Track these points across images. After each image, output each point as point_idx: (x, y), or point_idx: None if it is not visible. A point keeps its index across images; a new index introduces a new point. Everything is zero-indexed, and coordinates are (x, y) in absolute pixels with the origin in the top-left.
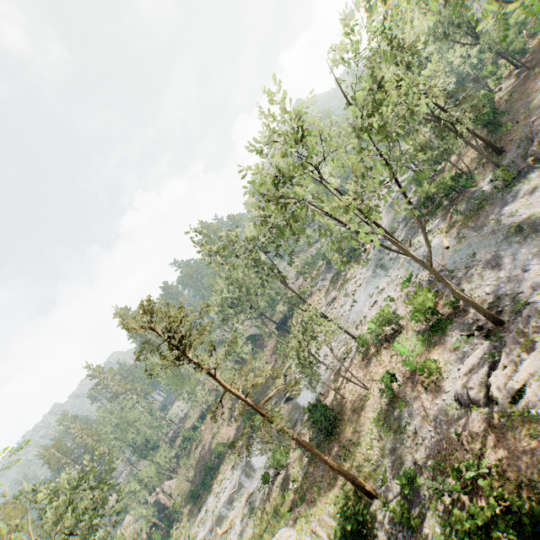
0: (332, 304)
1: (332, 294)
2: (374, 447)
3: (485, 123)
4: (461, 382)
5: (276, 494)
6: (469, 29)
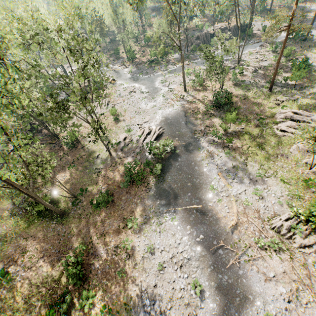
0: (108, 105)
1: (104, 99)
2: (251, 90)
3: (151, 46)
4: (252, 67)
5: (238, 142)
6: (139, 10)
